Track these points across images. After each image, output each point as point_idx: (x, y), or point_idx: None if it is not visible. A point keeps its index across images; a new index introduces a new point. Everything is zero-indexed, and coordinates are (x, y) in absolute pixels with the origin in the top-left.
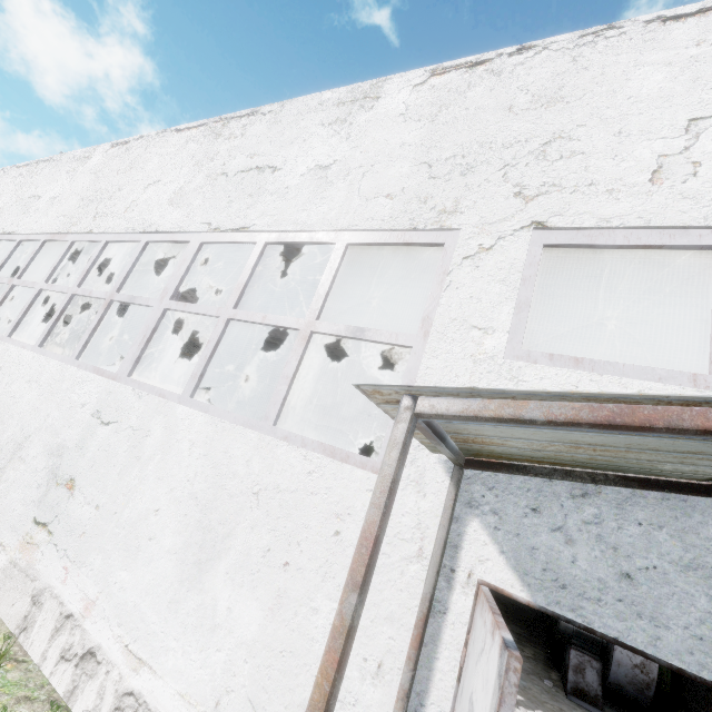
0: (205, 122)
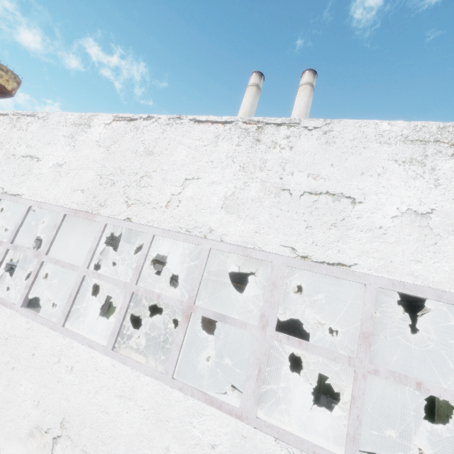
0: (231, 120)
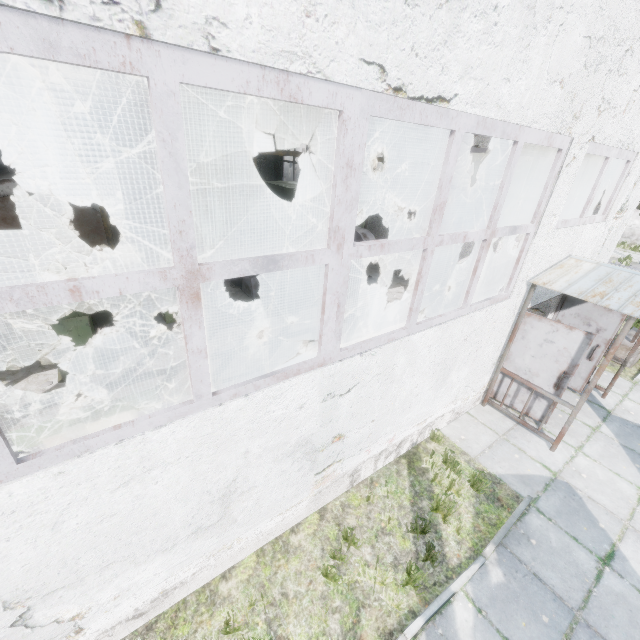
0: None
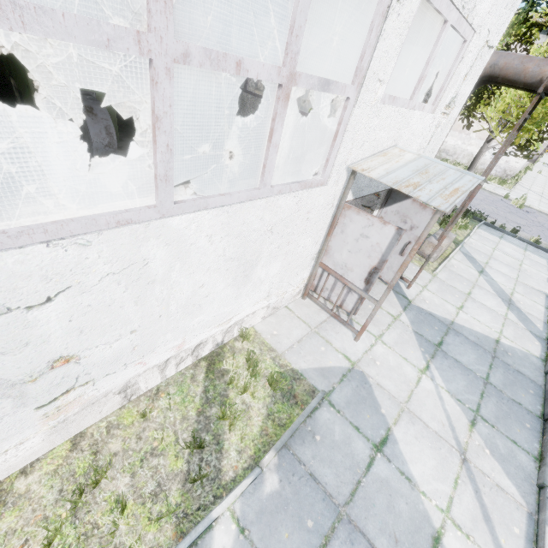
0: None
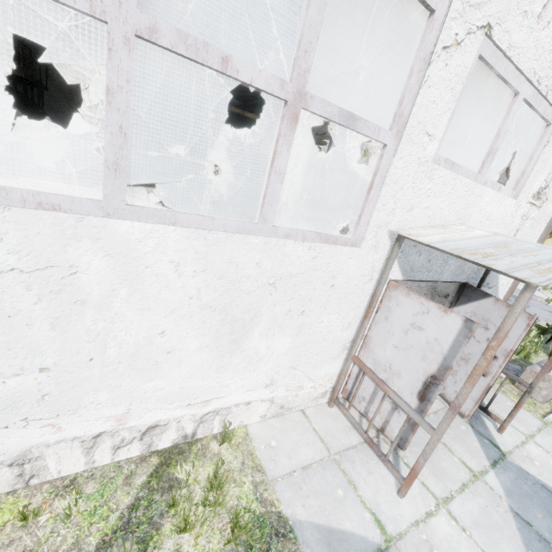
0: None
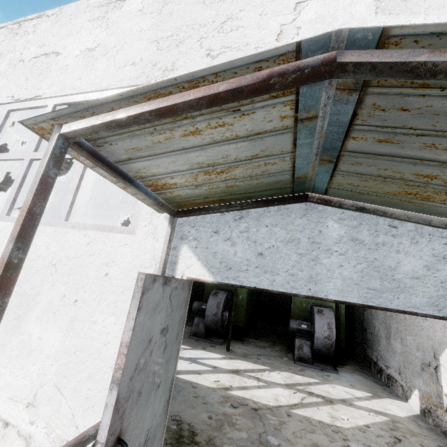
0: (5, 25)
